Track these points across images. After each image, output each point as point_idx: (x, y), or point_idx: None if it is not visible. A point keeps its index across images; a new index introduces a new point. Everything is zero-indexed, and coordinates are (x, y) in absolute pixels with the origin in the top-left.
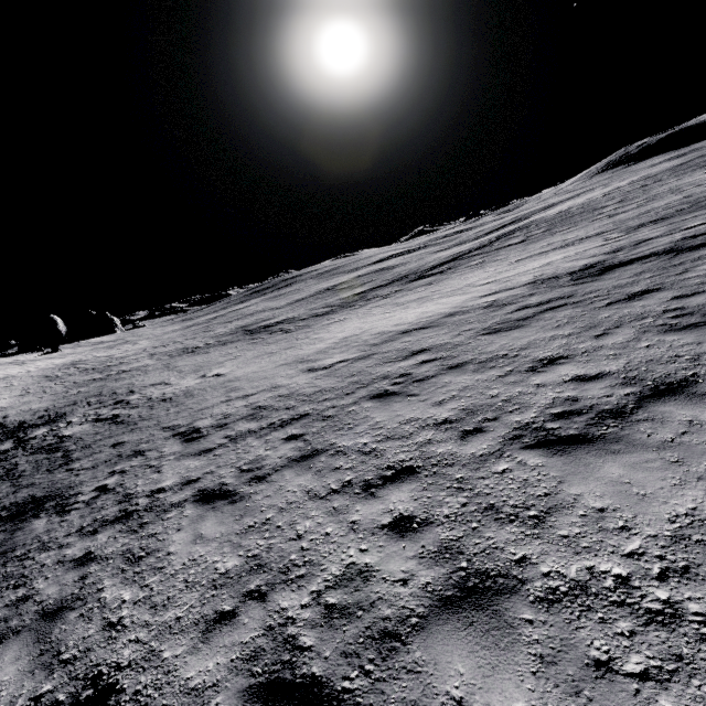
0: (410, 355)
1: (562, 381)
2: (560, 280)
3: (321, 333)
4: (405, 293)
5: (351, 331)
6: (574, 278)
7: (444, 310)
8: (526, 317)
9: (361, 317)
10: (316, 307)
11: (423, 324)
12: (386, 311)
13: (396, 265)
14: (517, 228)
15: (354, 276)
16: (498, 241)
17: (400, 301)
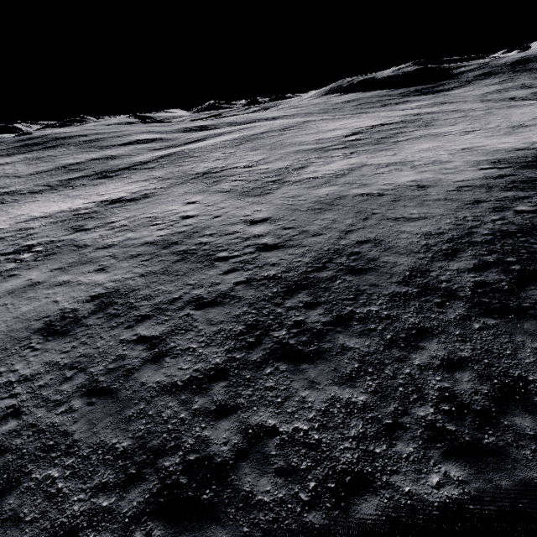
0: (17, 231)
1: (23, 244)
2: (105, 203)
3: (15, 209)
4: (80, 189)
5: (26, 211)
6: (107, 203)
7: (64, 208)
8: (65, 220)
9: (44, 201)
10: (40, 183)
11: (46, 215)
12: (56, 201)
13: (120, 156)
14: (172, 154)
15: (91, 158)
16: (154, 161)
17: (71, 195)
